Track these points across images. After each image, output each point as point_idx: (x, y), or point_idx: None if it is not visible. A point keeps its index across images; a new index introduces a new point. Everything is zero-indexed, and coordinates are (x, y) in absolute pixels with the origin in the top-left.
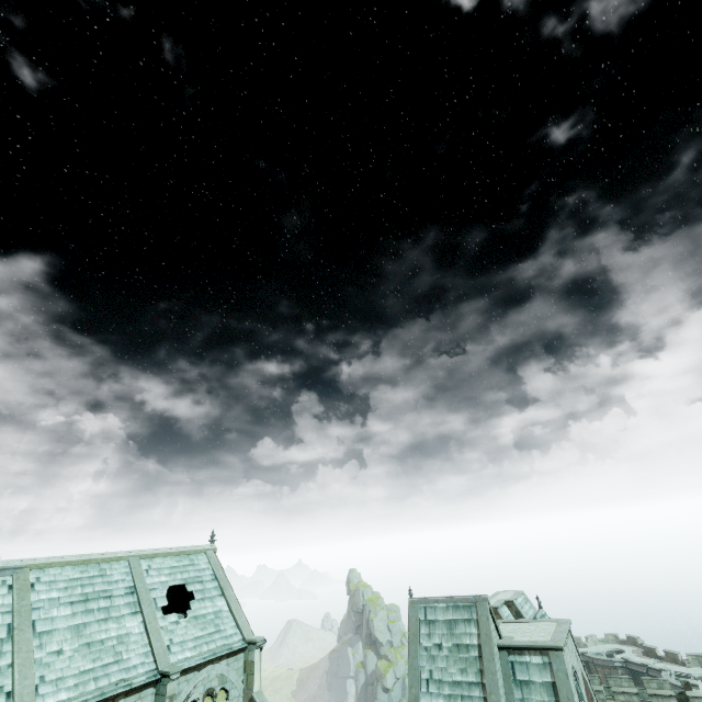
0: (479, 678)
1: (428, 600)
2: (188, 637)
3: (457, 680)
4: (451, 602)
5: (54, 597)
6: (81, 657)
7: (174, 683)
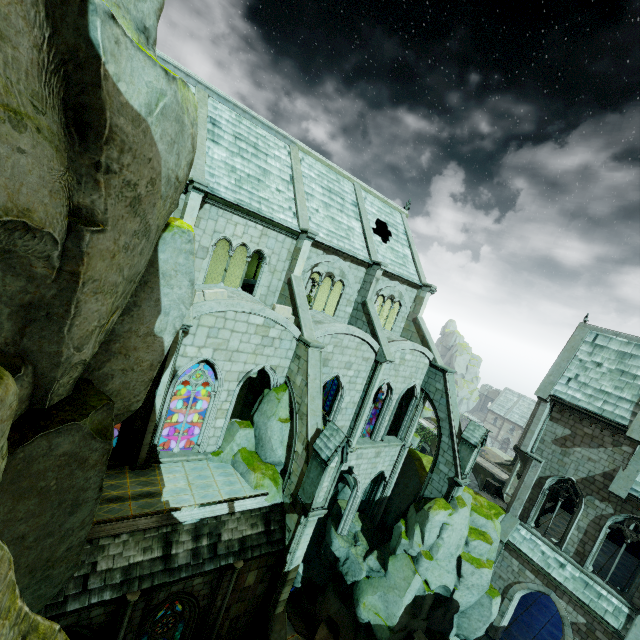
0: (636, 399)
1: (605, 330)
2: (387, 256)
3: (606, 391)
4: (636, 341)
5: (312, 176)
6: (328, 222)
7: (381, 273)
